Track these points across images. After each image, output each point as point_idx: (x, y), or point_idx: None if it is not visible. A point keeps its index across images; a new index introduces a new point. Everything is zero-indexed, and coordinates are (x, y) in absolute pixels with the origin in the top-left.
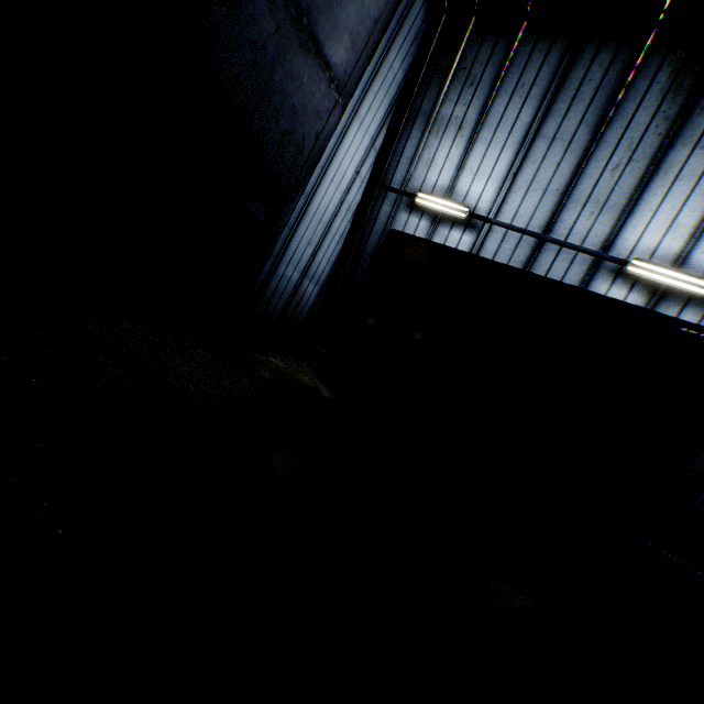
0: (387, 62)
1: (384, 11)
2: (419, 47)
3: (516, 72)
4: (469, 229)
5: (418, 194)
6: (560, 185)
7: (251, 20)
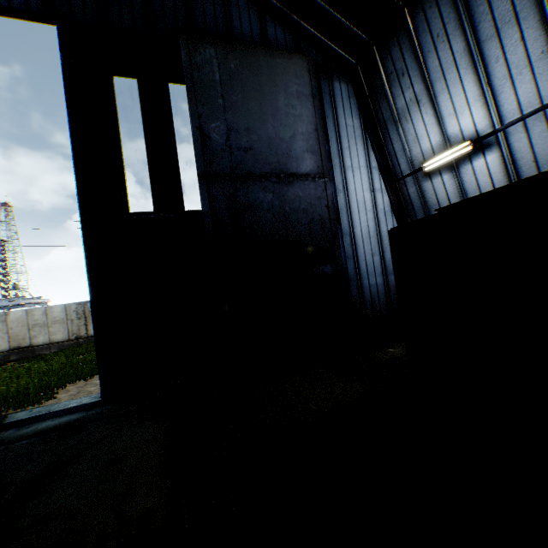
0: (341, 128)
1: (316, 120)
2: (355, 97)
3: (424, 36)
4: (485, 150)
5: (422, 165)
6: (540, 47)
7: (261, 203)
